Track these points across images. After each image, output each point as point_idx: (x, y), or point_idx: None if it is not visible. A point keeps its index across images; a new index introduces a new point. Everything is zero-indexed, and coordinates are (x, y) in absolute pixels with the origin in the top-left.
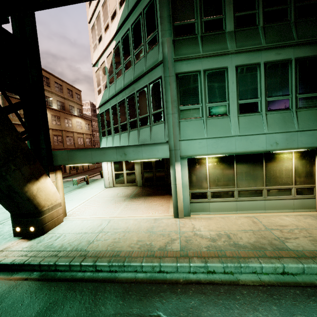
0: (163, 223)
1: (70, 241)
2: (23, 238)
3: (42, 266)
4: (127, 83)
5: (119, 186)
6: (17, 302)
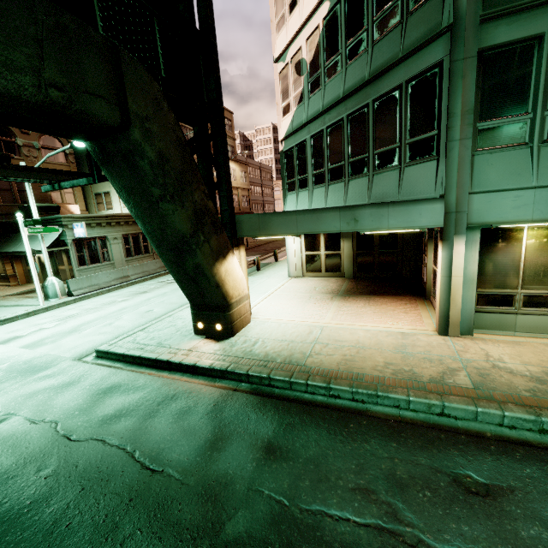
0: (420, 341)
1: (275, 350)
2: (208, 338)
3: (252, 377)
4: (353, 86)
5: (311, 276)
6: (242, 415)
